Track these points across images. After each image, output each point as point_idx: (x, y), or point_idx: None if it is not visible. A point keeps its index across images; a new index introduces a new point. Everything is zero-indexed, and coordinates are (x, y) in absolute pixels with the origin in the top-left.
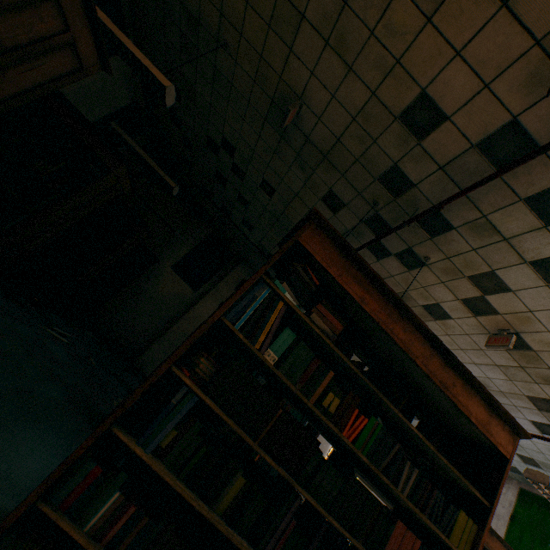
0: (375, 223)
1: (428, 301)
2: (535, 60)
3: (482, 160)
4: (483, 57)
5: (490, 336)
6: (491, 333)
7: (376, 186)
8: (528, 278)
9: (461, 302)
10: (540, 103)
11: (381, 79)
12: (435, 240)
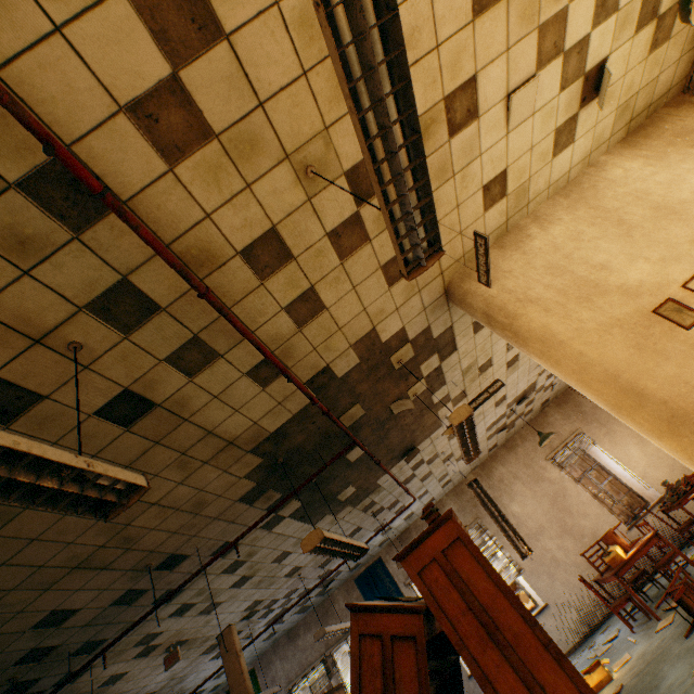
0: (15, 688)
1: (103, 680)
2: (132, 573)
3: (117, 607)
4: (99, 583)
5: (165, 658)
6: (163, 652)
7: (12, 669)
8: (171, 621)
9: (133, 658)
10: (142, 579)
11: (2, 624)
12: (95, 652)
